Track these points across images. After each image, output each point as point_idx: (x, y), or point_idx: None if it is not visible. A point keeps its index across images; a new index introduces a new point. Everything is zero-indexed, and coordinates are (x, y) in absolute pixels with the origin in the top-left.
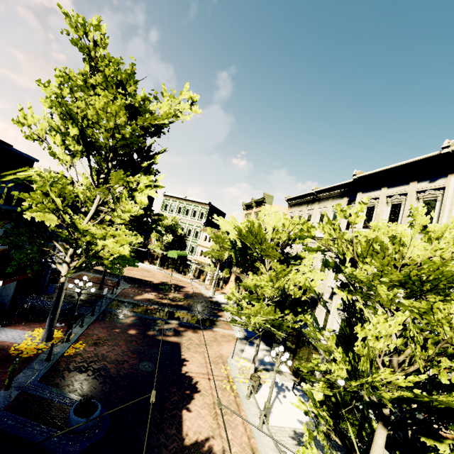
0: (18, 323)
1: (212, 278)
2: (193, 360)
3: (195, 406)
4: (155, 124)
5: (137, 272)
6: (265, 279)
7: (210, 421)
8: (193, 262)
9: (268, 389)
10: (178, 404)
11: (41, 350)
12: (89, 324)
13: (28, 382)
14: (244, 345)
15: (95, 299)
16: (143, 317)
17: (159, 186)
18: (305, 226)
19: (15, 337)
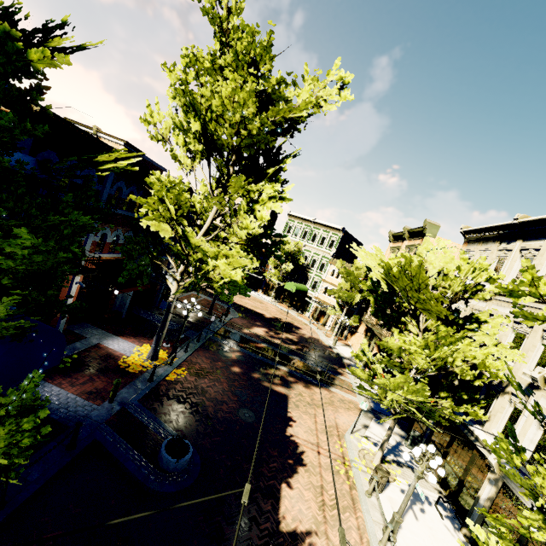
0: (130, 334)
1: (335, 323)
2: (301, 422)
3: (297, 482)
4: (290, 118)
5: (249, 302)
6: (418, 343)
7: (314, 509)
8: (313, 300)
9: (398, 492)
10: (277, 474)
11: (146, 368)
12: (193, 350)
13: (129, 399)
14: (369, 419)
15: (203, 323)
16: (249, 355)
17: (286, 199)
18: (527, 275)
19: (126, 349)
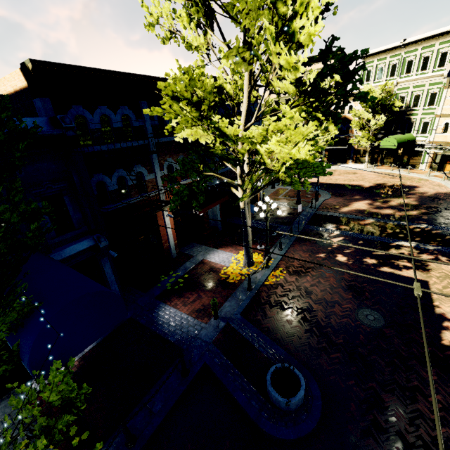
0: (227, 244)
1: None
2: None
3: None
4: None
5: (340, 177)
6: None
7: None
8: (427, 147)
9: None
10: (447, 415)
11: (244, 276)
12: (287, 247)
13: (232, 314)
14: None
15: (293, 215)
16: (355, 237)
17: None
18: None
19: (225, 259)
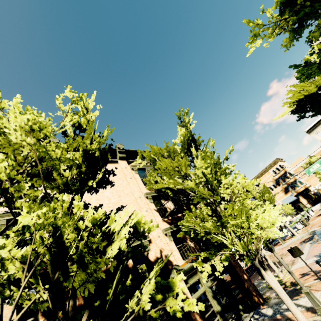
0: None
1: None
2: None
3: None
4: None
5: None
6: None
7: None
8: None
9: None
10: None
11: None
12: None
13: None
14: None
15: None
16: None
17: None
18: None
19: None
